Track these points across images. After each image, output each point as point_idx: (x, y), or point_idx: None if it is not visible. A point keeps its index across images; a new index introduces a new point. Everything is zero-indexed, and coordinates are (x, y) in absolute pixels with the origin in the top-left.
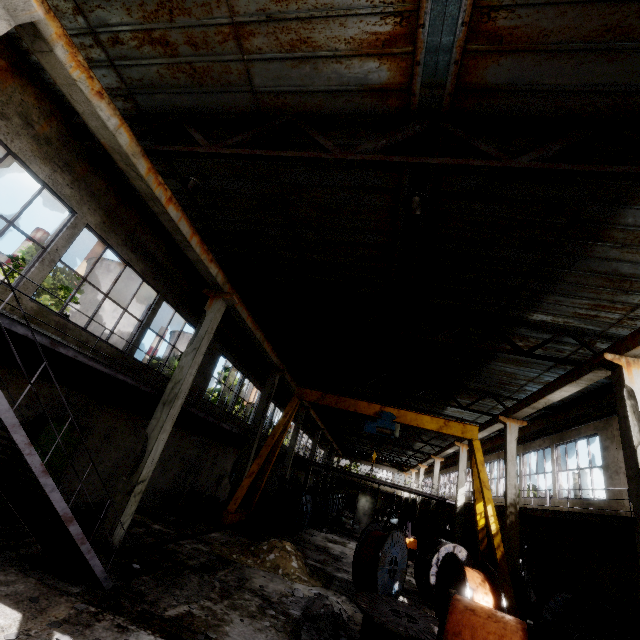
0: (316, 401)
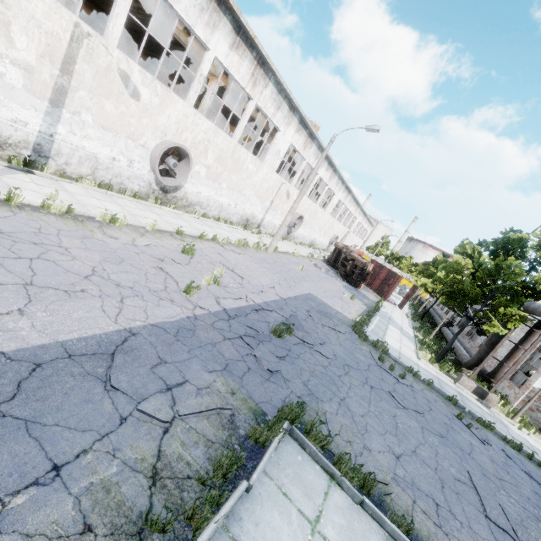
0: None
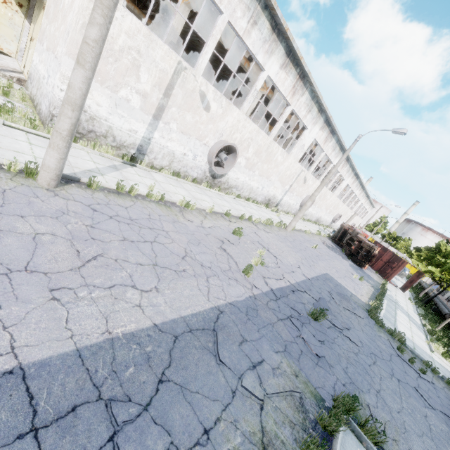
0: None
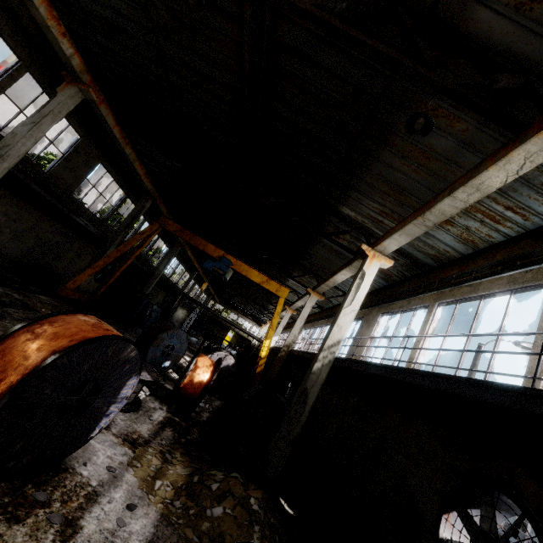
0: (174, 232)
